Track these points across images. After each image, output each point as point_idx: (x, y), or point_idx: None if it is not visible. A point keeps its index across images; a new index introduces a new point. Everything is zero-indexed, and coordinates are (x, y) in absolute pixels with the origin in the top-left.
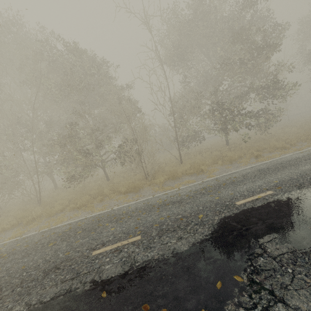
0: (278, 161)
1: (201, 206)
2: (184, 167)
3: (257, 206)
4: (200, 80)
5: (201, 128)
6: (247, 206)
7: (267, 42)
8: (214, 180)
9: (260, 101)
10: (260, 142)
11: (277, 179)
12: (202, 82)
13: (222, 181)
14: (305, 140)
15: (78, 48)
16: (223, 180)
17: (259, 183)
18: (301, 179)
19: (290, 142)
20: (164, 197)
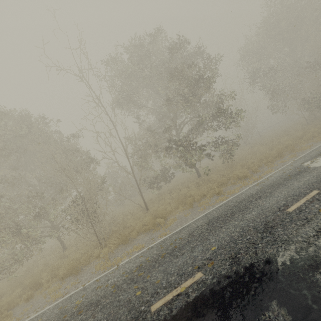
0: (233, 201)
1: (111, 317)
2: (144, 220)
3: (171, 316)
4: (159, 116)
5: (166, 164)
6: (159, 316)
7: (201, 75)
8: (160, 244)
9: (214, 130)
10: (227, 170)
11: (217, 242)
12: (158, 119)
13: (165, 247)
14: (267, 163)
15: (4, 110)
16: (168, 244)
17: (196, 253)
18: (240, 240)
19: (252, 168)
20: (91, 288)
